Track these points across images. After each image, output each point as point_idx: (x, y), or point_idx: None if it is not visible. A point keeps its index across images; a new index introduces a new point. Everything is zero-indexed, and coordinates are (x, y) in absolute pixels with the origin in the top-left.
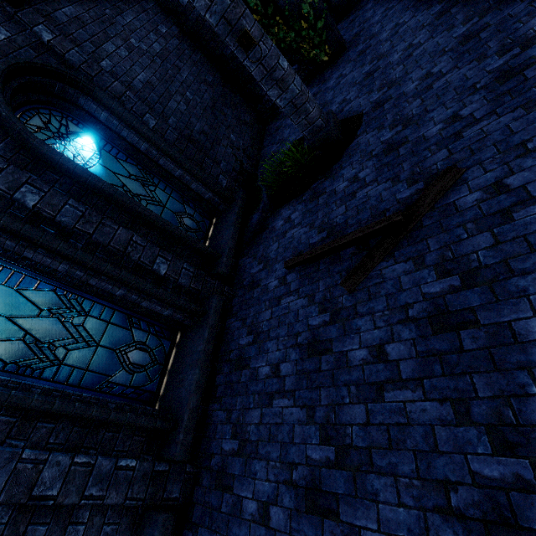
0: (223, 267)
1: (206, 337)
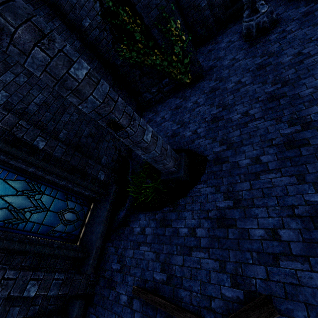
0: (88, 270)
1: None
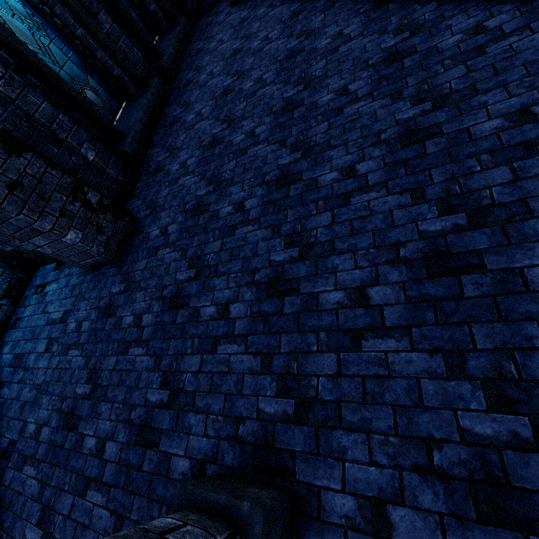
0: (189, 5)
1: (178, 30)
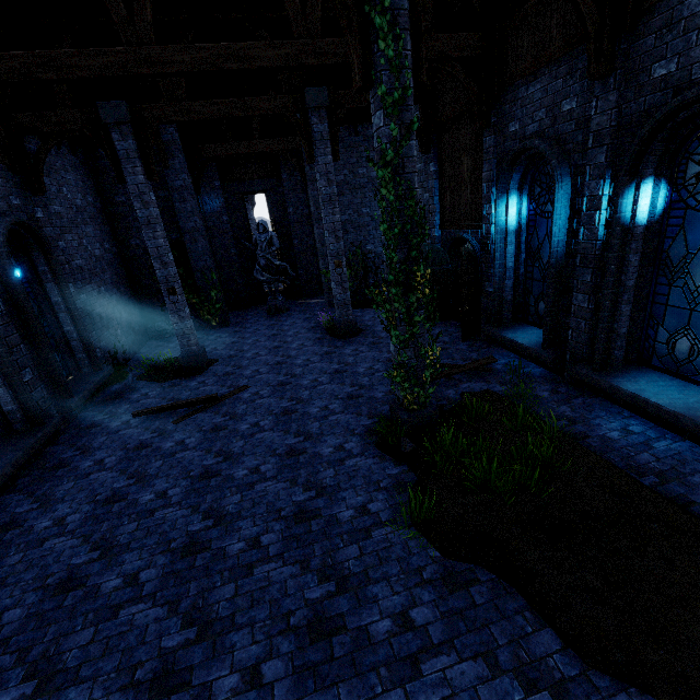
0: (74, 403)
1: (39, 436)
